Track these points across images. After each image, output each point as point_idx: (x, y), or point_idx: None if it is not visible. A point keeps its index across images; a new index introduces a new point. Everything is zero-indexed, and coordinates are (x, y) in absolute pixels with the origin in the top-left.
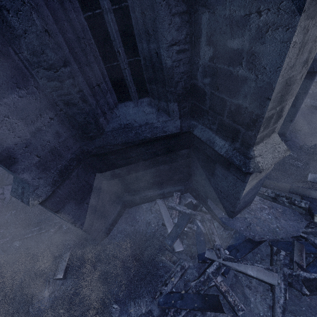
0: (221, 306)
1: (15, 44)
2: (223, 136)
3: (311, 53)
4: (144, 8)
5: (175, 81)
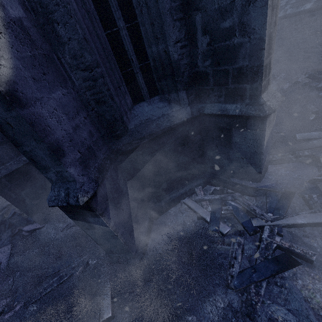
0: (295, 260)
1: (60, 50)
2: (232, 102)
3: (276, 18)
4: (153, 19)
5: (181, 71)
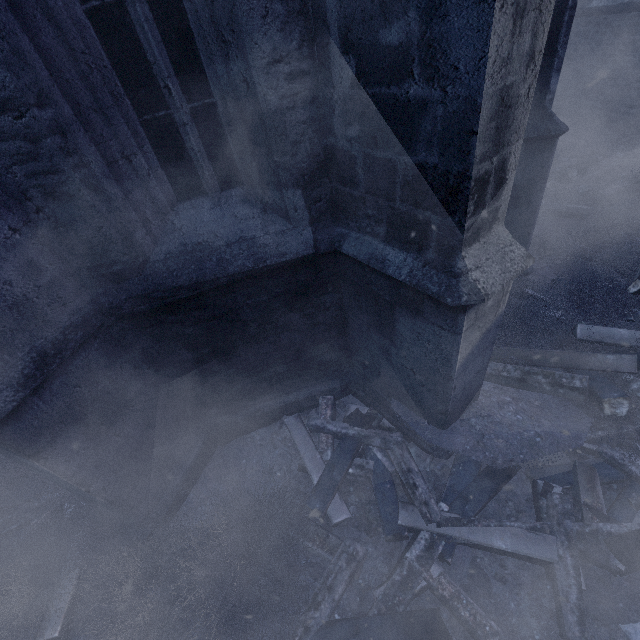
0: (447, 634)
1: None
2: (401, 244)
3: (538, 39)
4: None
5: (290, 141)
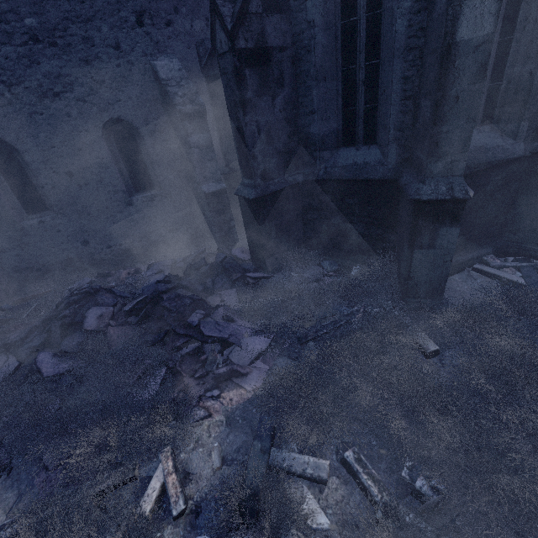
0: None
1: None
2: None
3: None
4: (534, 37)
5: (536, 99)
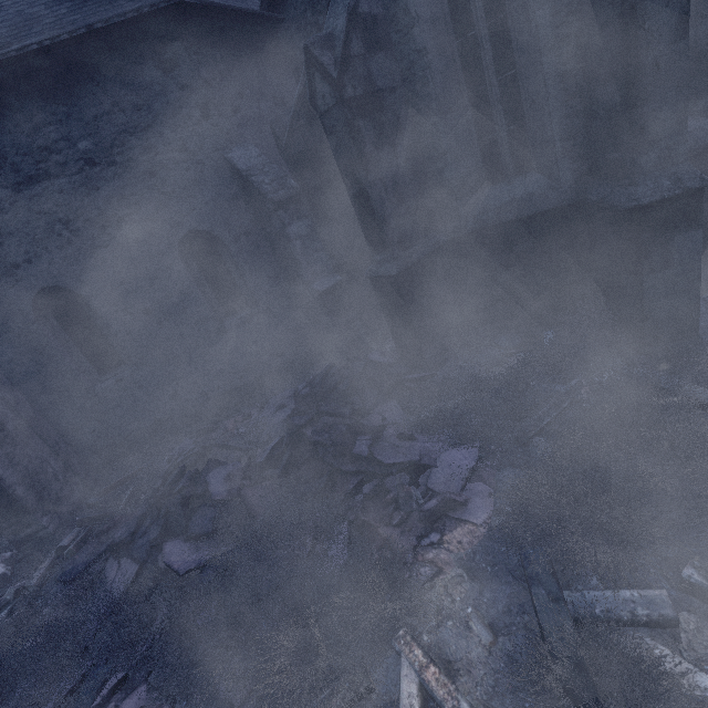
0: None
1: None
2: None
3: None
4: None
5: None
